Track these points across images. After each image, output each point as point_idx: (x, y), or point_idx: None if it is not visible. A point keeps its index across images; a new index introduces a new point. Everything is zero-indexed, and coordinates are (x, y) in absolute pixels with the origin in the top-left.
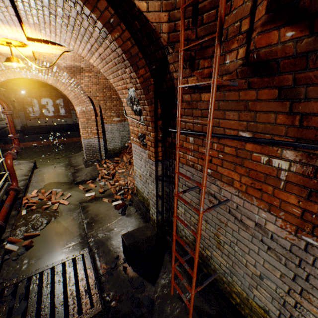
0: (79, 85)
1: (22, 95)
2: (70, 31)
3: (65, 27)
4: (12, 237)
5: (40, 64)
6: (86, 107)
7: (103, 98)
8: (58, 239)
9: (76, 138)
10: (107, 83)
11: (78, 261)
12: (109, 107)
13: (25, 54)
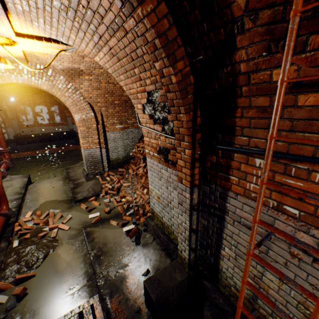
0: (77, 90)
1: (14, 102)
2: (71, 18)
3: (65, 12)
4: None
5: (33, 67)
6: (86, 114)
7: (104, 103)
8: (59, 281)
9: (73, 146)
10: (108, 87)
11: (86, 316)
12: (111, 114)
13: (15, 55)
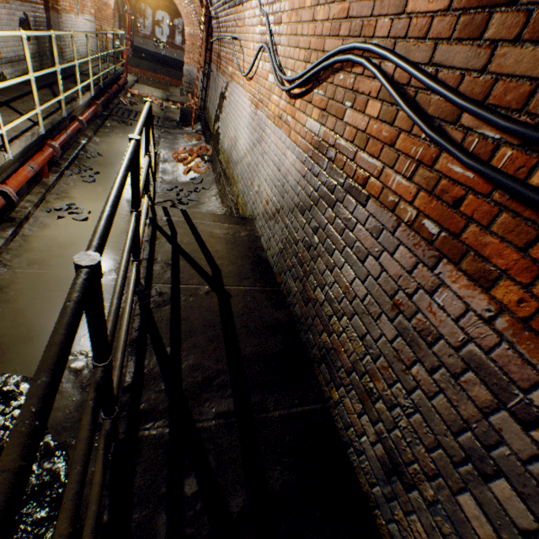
0: (193, 4)
1: None
2: None
3: None
4: (124, 98)
5: None
6: (194, 31)
7: None
8: None
9: None
10: None
11: (156, 117)
12: None
13: None
